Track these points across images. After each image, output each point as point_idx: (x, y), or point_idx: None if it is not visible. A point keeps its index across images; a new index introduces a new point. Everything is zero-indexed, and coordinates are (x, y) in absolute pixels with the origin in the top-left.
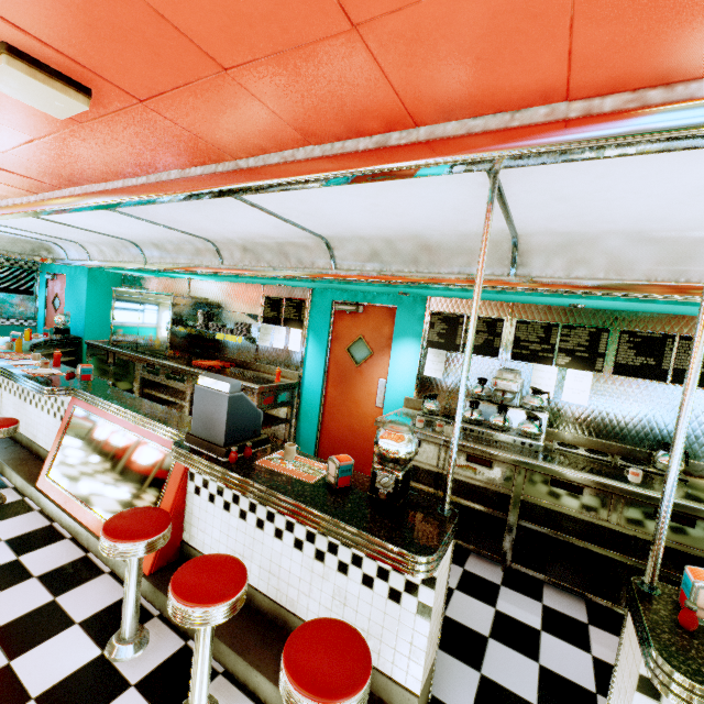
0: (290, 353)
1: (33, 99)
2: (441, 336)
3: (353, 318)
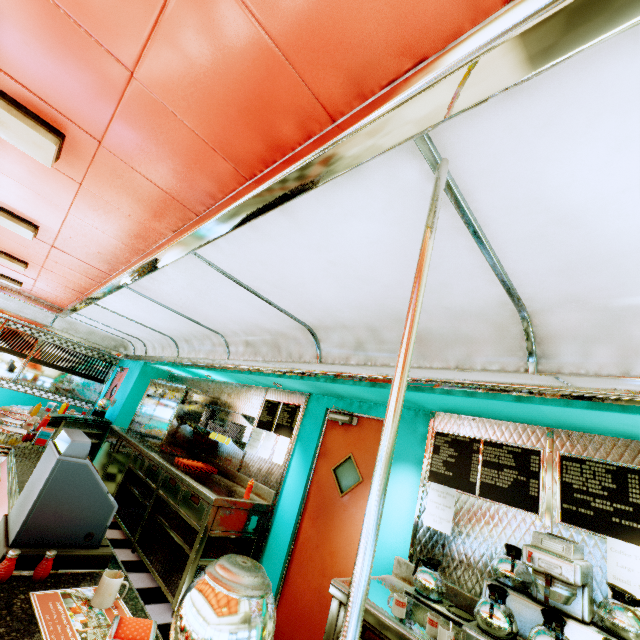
0: (273, 465)
1: (22, 143)
2: (449, 465)
3: (345, 431)
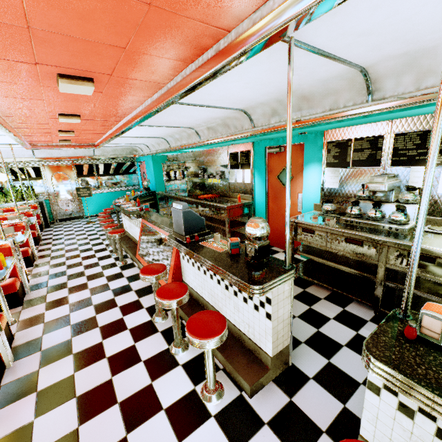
0: (246, 185)
1: (77, 91)
2: (335, 157)
3: (278, 156)
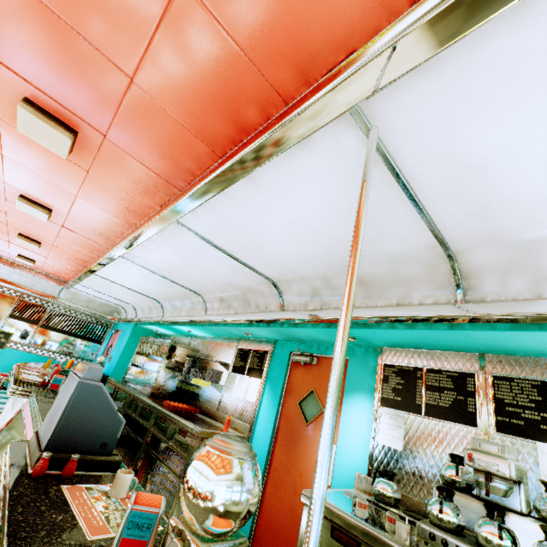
0: (247, 403)
1: (45, 140)
2: (397, 391)
3: (307, 369)
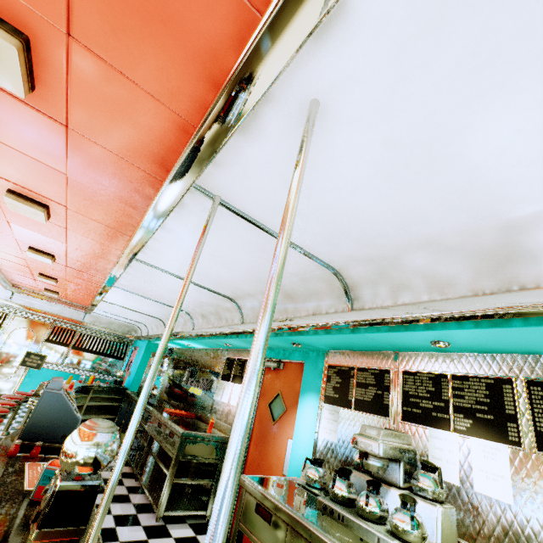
0: (231, 407)
1: (28, 214)
2: (336, 390)
3: (276, 374)
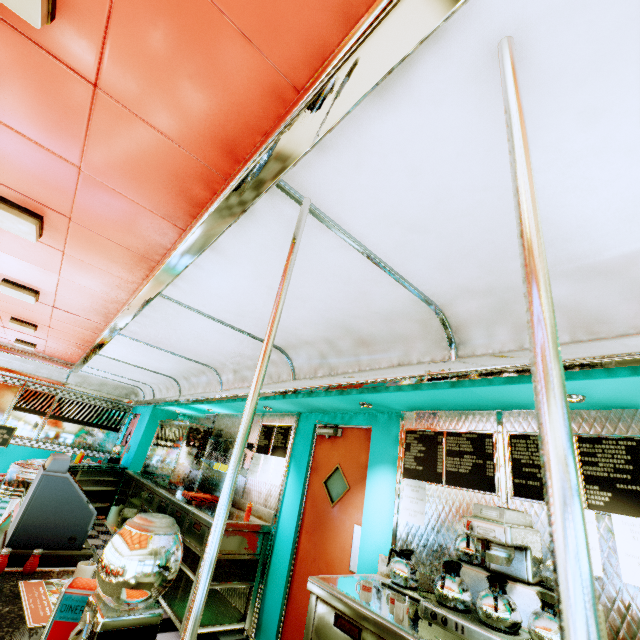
0: (272, 487)
1: (12, 227)
2: (419, 460)
3: (332, 443)
